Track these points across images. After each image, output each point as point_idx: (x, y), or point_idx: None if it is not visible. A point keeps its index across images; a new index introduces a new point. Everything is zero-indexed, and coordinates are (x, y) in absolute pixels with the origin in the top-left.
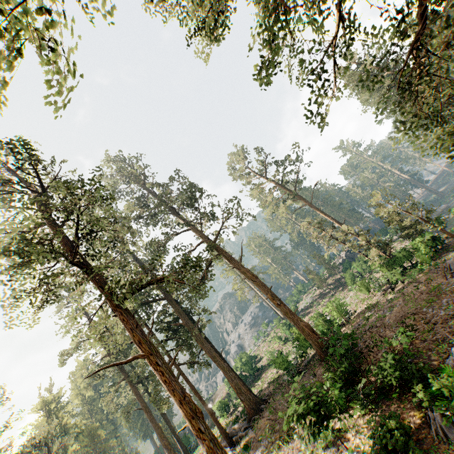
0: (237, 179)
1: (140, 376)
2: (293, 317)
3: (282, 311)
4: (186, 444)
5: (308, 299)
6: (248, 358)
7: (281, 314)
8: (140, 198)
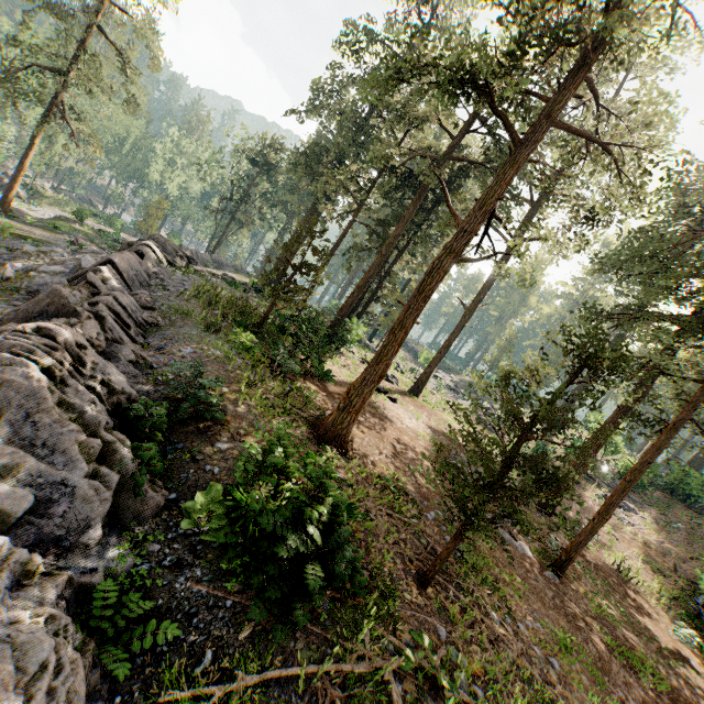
0: None
1: None
2: None
3: None
4: None
5: None
6: None
7: None
8: None
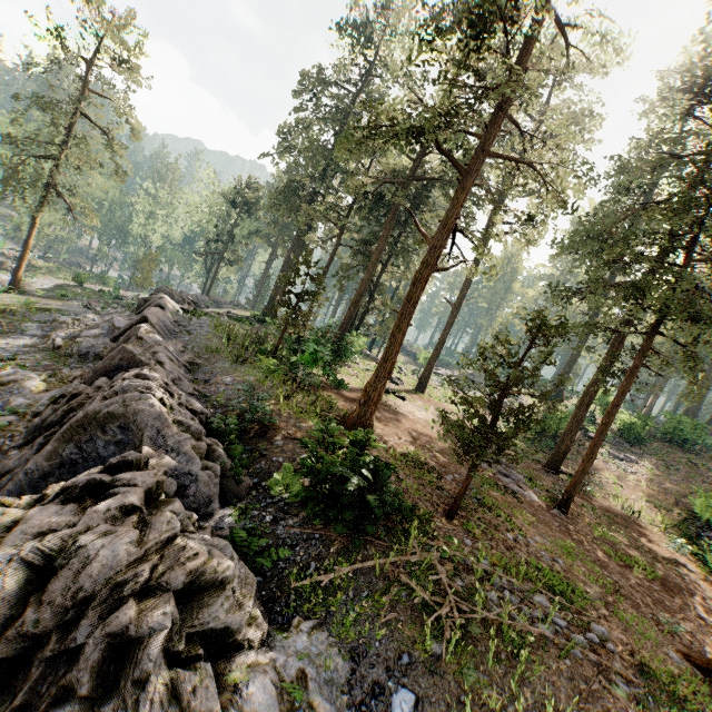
0: None
1: None
2: None
3: None
4: None
5: None
6: None
7: None
8: None
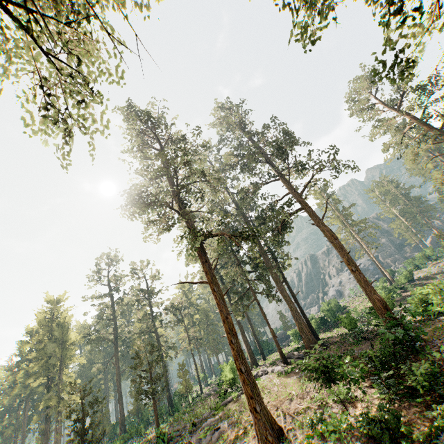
0: (356, 114)
1: (231, 290)
2: (366, 287)
3: (356, 278)
4: (267, 347)
5: (434, 269)
6: (336, 306)
7: (388, 276)
8: (236, 149)
